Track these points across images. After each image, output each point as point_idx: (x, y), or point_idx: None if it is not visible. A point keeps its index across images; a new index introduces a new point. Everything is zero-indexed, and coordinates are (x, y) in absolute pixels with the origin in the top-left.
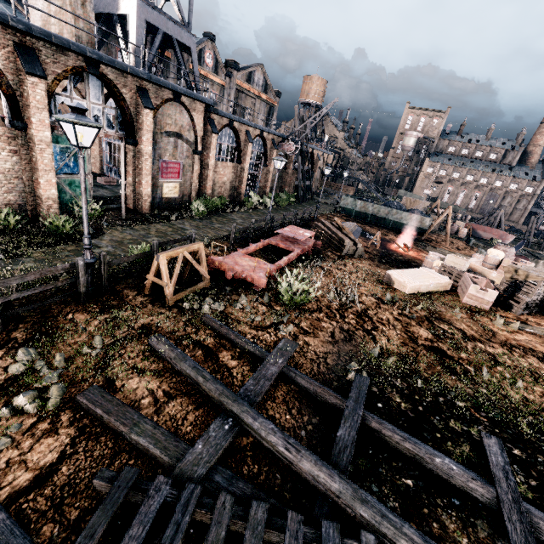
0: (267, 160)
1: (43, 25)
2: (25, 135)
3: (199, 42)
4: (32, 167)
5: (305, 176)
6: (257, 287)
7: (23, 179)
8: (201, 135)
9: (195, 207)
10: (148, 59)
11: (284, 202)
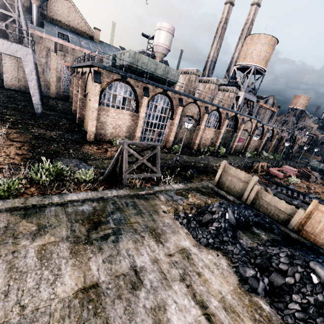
0: (272, 139)
1: (219, 101)
2: (218, 131)
3: (249, 91)
4: (216, 138)
5: (290, 147)
6: (279, 177)
7: (213, 140)
8: (252, 130)
9: (245, 153)
10: (241, 107)
11: (278, 158)
